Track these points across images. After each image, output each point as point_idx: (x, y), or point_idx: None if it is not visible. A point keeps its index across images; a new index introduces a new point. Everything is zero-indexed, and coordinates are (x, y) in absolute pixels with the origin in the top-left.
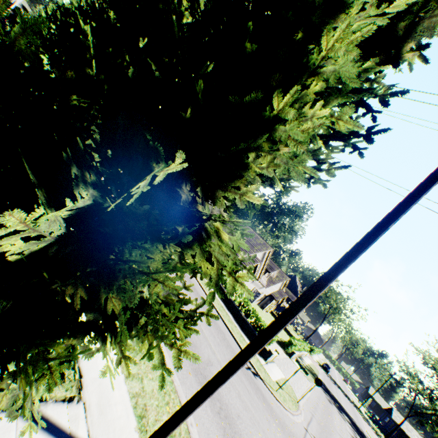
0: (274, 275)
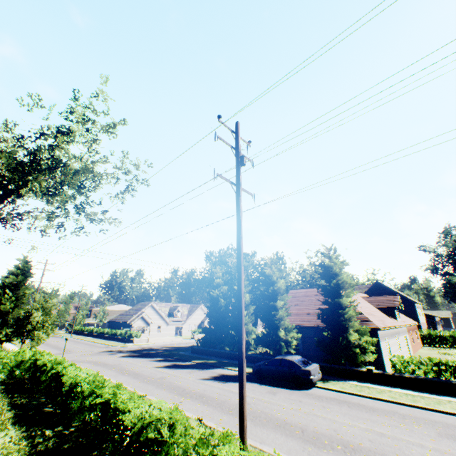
0: (182, 311)
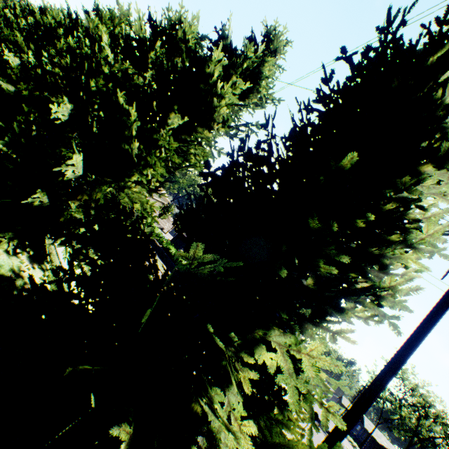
0: None
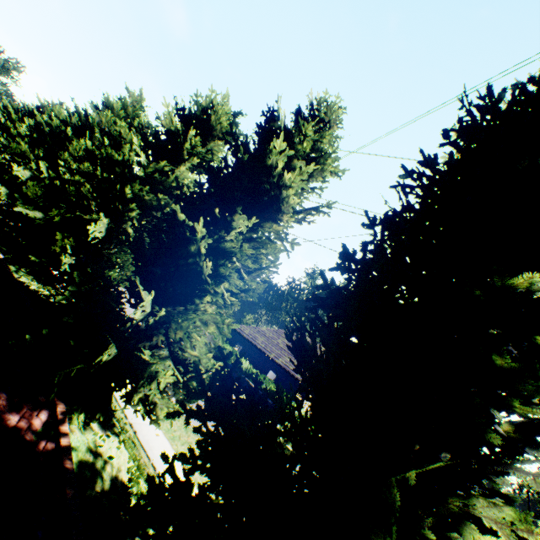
0: None
